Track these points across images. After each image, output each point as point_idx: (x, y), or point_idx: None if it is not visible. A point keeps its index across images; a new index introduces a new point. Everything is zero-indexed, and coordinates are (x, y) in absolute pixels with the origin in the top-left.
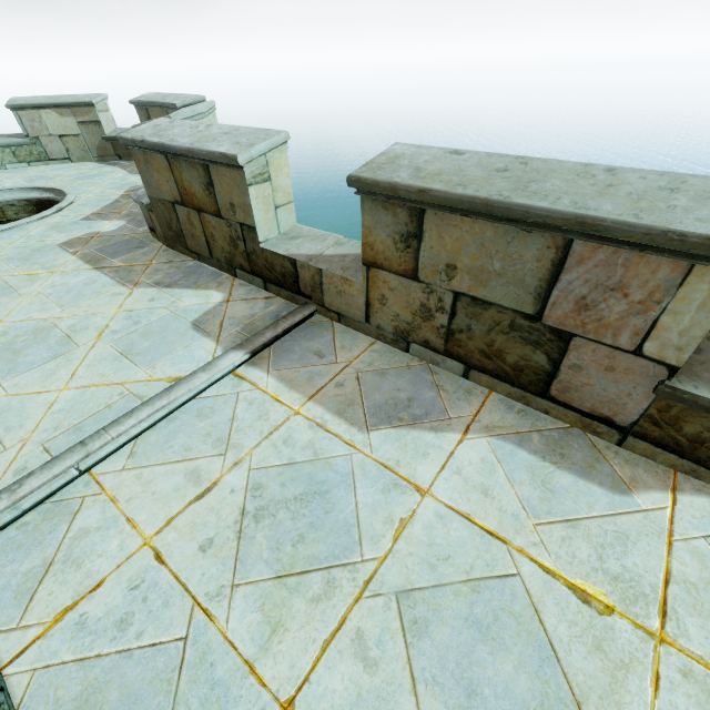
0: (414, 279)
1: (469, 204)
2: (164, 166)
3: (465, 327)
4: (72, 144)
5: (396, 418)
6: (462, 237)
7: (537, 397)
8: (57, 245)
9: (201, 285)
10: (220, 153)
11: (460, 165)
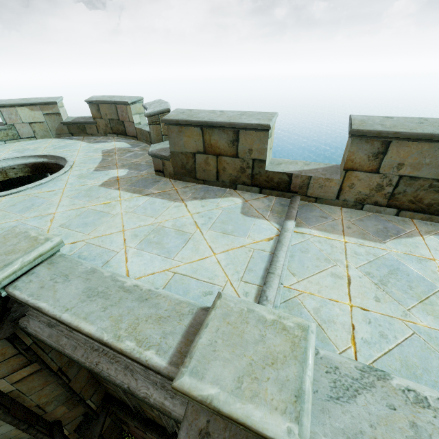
0: (376, 172)
1: (422, 136)
2: (196, 133)
3: (402, 191)
4: (38, 128)
5: (389, 236)
6: (410, 151)
7: (437, 216)
8: (99, 186)
9: (221, 196)
10: (256, 124)
11: (399, 122)
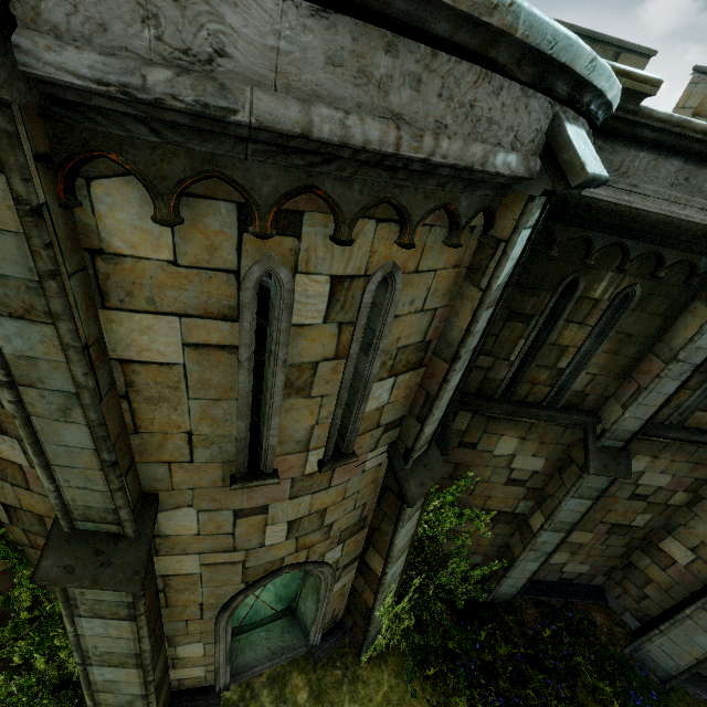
0: None
1: None
2: None
3: None
4: None
5: None
6: None
7: None
8: None
9: None
10: (646, 47)
11: None
